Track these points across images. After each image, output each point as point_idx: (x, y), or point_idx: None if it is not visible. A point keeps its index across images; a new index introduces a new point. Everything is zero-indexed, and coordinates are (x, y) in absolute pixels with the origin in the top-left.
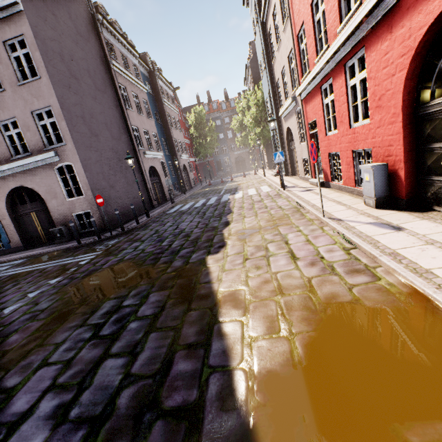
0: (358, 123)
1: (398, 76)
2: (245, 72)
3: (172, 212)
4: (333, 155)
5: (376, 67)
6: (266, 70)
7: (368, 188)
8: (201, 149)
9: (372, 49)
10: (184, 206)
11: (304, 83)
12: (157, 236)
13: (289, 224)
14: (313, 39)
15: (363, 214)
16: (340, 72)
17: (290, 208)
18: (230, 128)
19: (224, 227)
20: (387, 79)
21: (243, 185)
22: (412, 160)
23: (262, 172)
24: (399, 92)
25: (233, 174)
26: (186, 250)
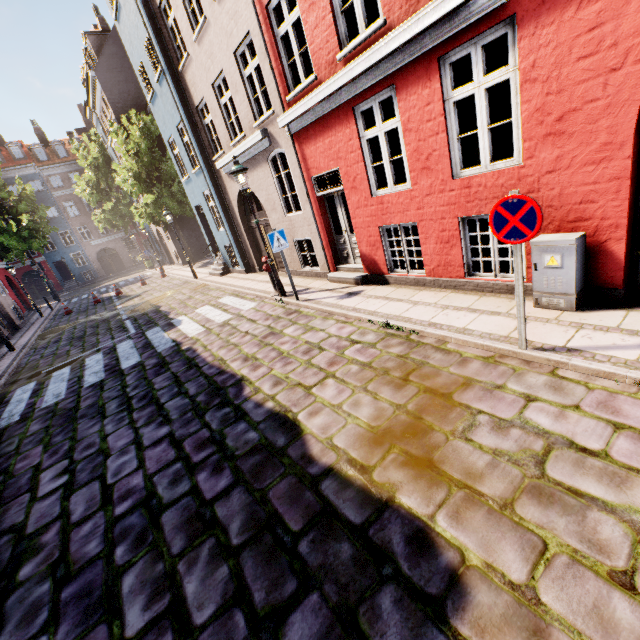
0: (478, 168)
1: (630, 70)
2: (87, 90)
3: (16, 421)
4: (384, 230)
5: (556, 56)
6: (167, 80)
7: (554, 278)
8: (11, 241)
9: (545, 20)
10: (46, 387)
11: (311, 100)
12: (50, 574)
13: (464, 382)
14: (327, 9)
15: (582, 327)
16: (427, 73)
17: (381, 338)
18: (69, 198)
19: (296, 440)
20: (593, 78)
21: (167, 302)
22: (630, 224)
23: (176, 271)
24: (631, 103)
25: (103, 282)
26: (302, 625)
